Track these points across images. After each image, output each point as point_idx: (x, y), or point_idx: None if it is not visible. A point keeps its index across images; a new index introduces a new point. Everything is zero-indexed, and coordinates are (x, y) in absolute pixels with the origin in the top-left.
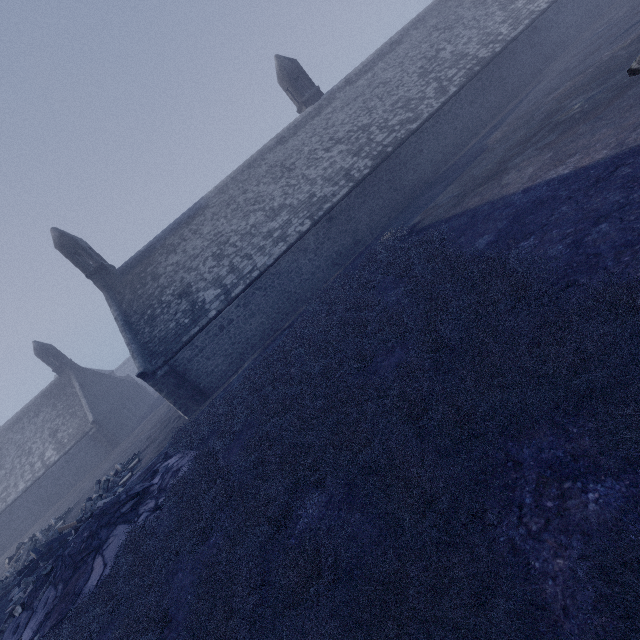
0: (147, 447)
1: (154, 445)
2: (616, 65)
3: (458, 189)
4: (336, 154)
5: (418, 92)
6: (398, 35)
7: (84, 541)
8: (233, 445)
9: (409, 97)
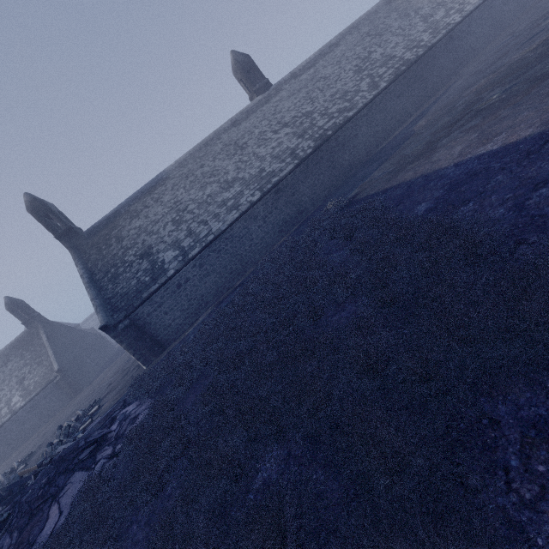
0: (107, 394)
1: (114, 392)
2: (526, 64)
3: (391, 166)
4: (283, 136)
5: (354, 86)
6: (336, 39)
7: (41, 488)
8: (189, 394)
9: (346, 90)
